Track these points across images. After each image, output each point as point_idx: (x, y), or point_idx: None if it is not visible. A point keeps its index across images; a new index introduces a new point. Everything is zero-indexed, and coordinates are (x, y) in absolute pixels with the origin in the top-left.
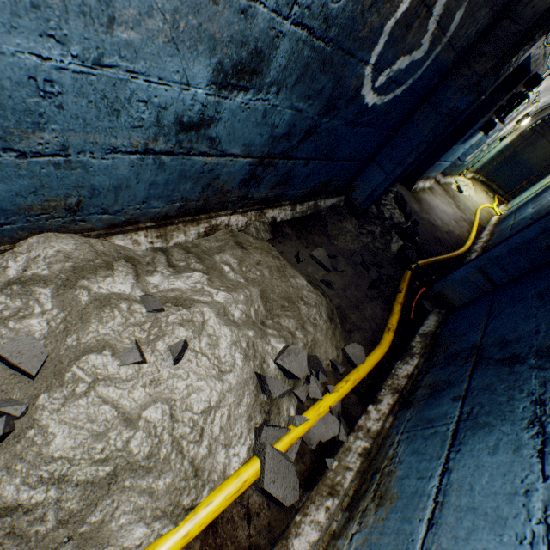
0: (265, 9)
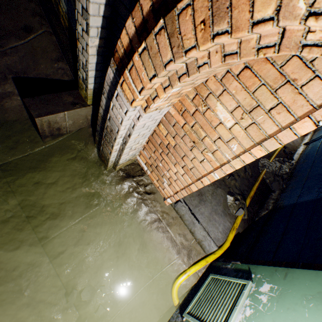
0: None
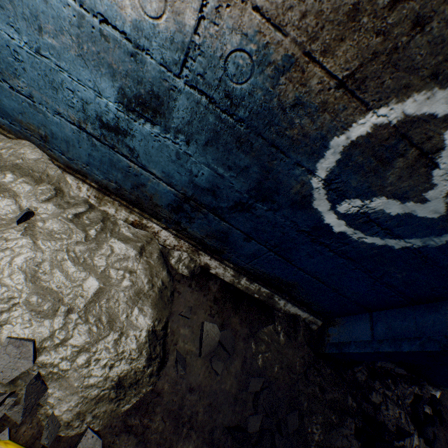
0: (154, 61)
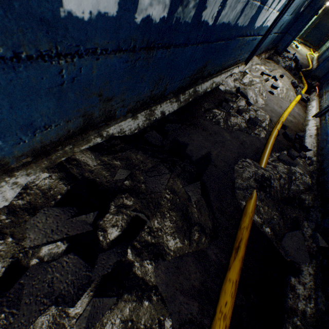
0: None
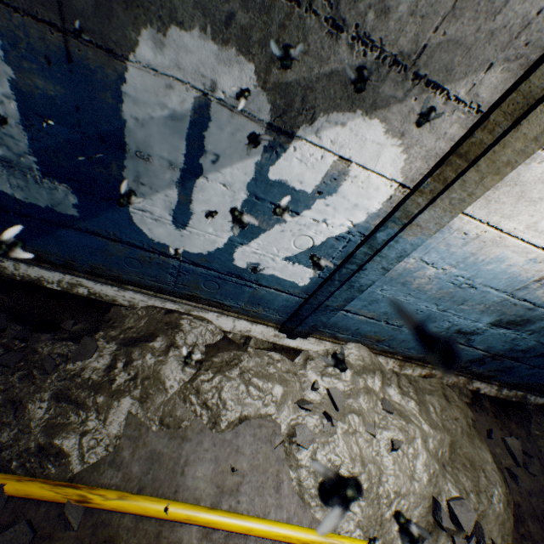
0: (543, 309)
